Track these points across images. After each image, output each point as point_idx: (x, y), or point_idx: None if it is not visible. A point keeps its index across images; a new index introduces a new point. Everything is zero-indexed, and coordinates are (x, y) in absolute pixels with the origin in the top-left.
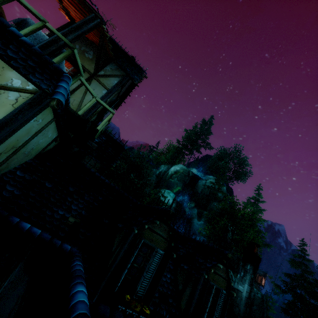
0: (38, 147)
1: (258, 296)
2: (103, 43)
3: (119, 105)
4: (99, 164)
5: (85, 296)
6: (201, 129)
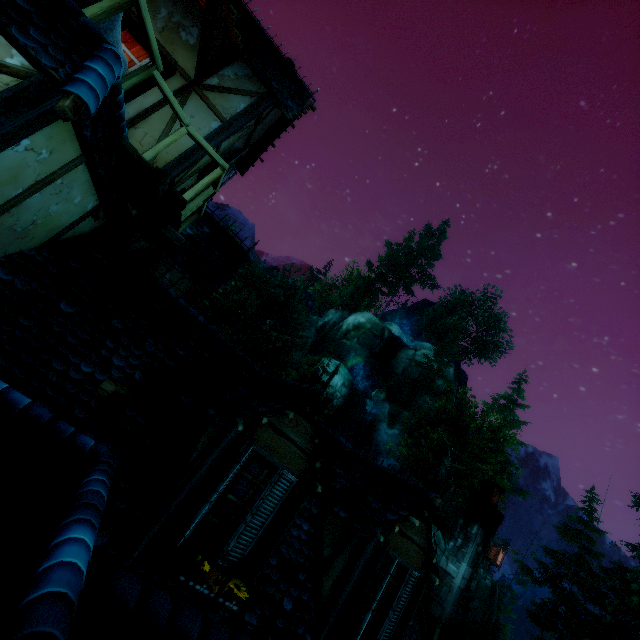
0: (48, 223)
1: (485, 583)
2: (219, 4)
3: (250, 165)
4: (189, 283)
5: (84, 552)
6: (420, 246)
